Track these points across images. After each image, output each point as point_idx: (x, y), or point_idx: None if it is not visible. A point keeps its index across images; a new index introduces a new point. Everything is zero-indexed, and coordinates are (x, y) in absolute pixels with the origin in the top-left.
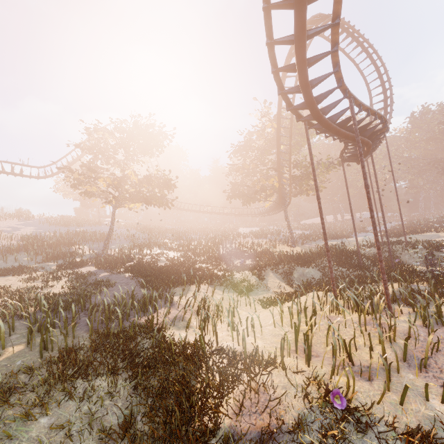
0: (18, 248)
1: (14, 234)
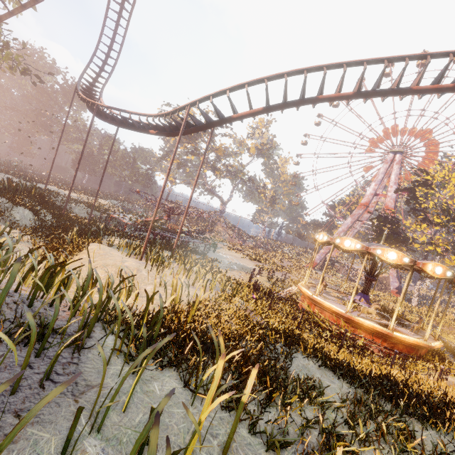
0: None
1: None
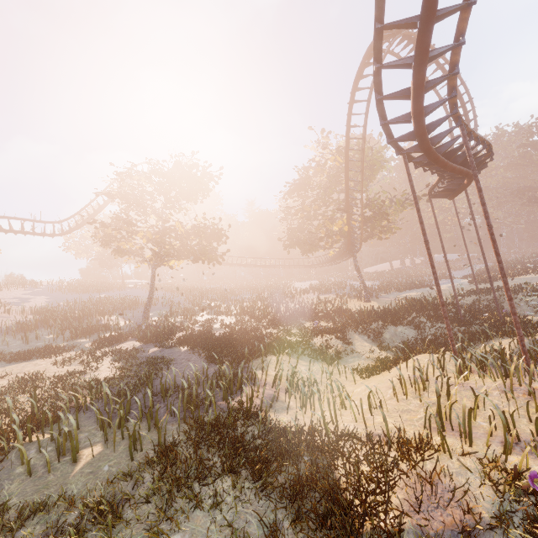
0: (37, 324)
1: (24, 307)
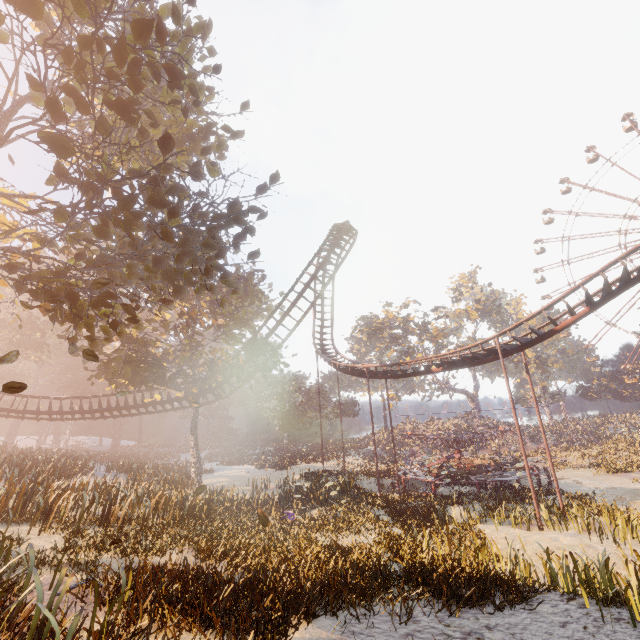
0: None
1: None
